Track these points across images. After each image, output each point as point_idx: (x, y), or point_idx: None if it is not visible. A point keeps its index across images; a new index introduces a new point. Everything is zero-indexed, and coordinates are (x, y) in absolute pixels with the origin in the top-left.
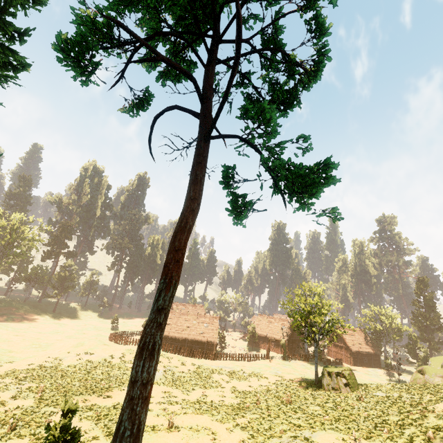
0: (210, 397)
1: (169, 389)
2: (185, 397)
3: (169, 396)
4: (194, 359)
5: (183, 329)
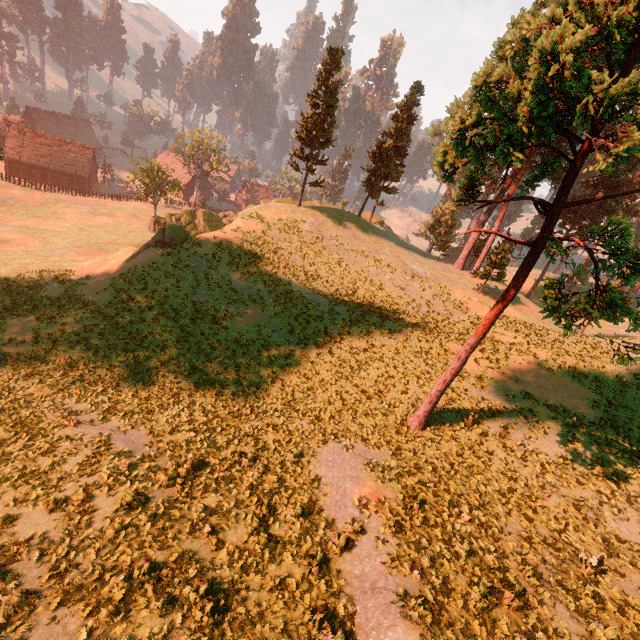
0: (44, 225)
1: (4, 216)
2: (18, 223)
3: (0, 221)
4: (48, 193)
5: (41, 155)
